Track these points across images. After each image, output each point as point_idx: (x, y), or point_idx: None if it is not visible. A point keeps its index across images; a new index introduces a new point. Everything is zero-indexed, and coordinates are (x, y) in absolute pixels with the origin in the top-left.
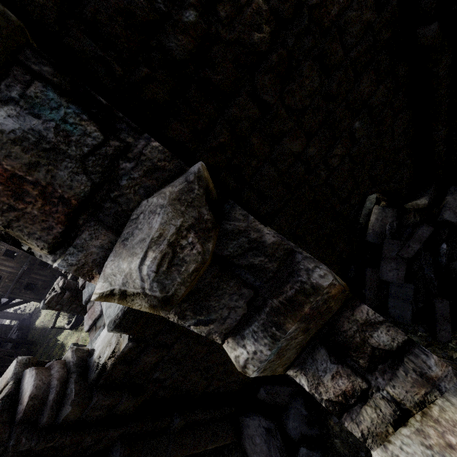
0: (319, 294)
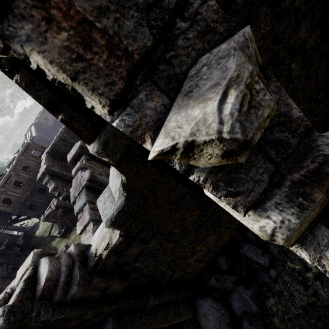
0: None
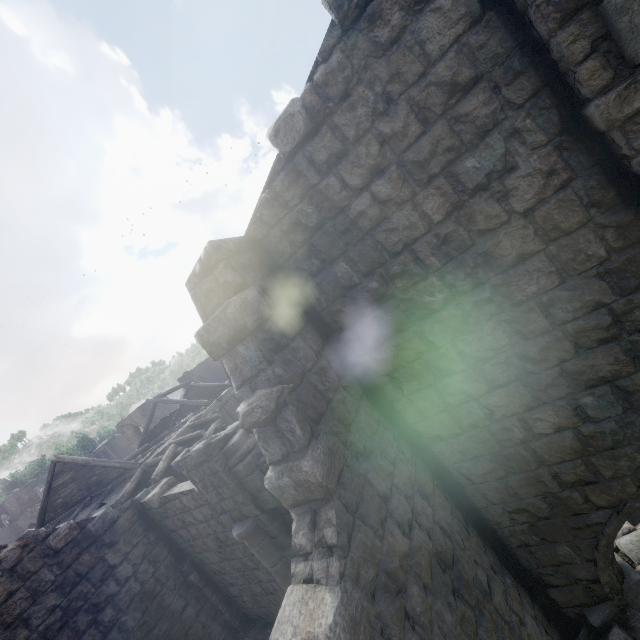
0: (300, 472)
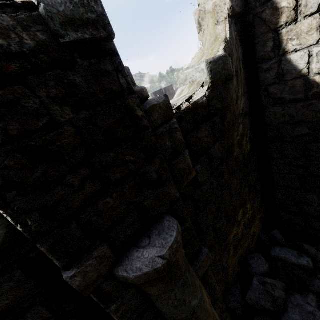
0: None
